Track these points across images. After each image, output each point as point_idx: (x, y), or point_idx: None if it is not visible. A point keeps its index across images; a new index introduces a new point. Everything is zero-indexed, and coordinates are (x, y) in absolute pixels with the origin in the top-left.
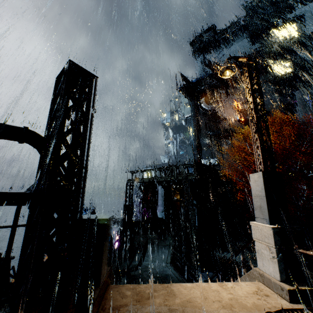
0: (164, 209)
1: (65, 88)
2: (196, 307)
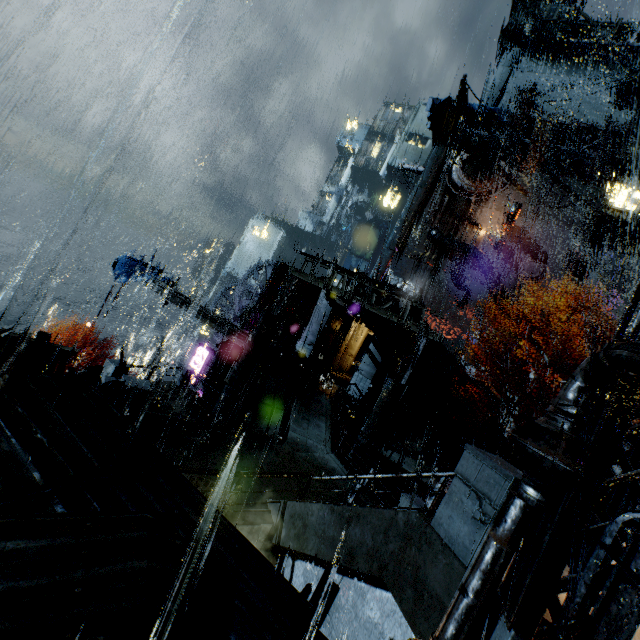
0: (315, 341)
1: None
2: None
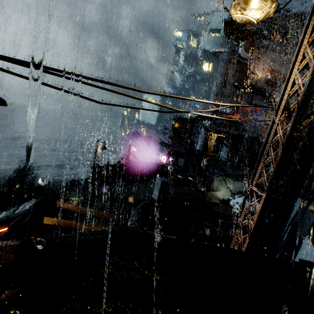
0: (203, 144)
1: None
2: None
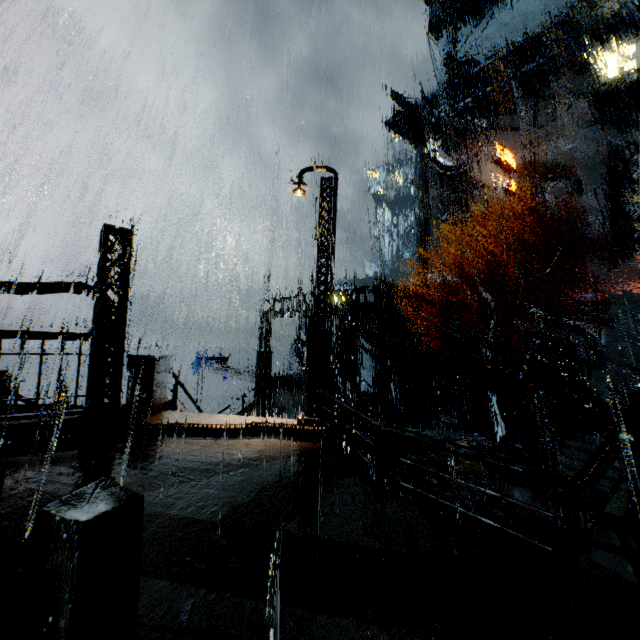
0: None
1: (103, 252)
2: (218, 423)
